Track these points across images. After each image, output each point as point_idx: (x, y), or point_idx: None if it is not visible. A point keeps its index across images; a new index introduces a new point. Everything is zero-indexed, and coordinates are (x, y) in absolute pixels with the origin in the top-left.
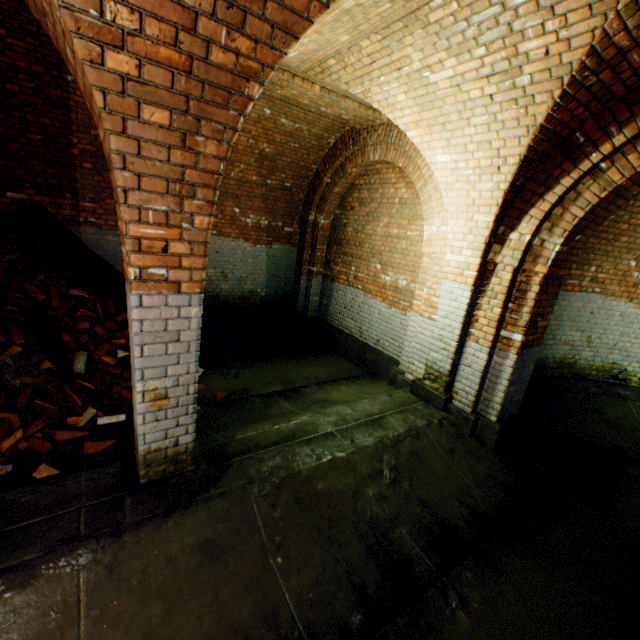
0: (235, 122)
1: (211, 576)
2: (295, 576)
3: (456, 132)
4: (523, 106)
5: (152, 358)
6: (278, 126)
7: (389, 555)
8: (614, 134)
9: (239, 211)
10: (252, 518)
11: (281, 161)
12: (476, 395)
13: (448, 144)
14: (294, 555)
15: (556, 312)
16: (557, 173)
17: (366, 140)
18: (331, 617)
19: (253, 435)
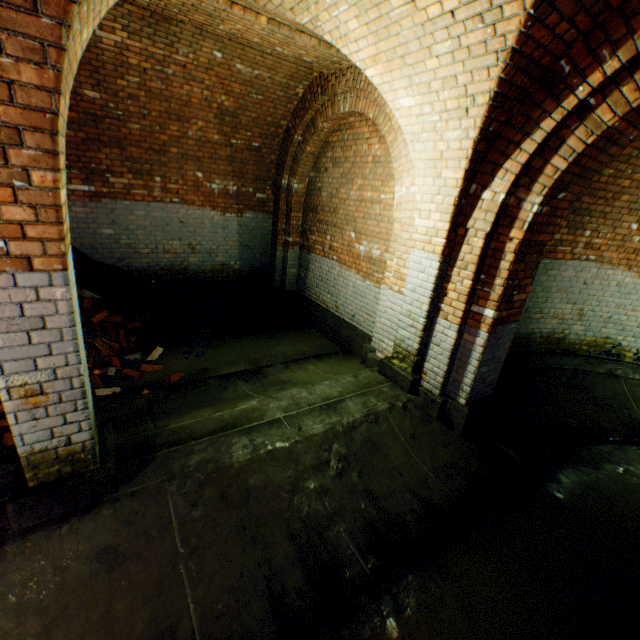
0: (56, 36)
1: (106, 587)
2: (206, 584)
3: (418, 66)
4: (490, 23)
5: (11, 349)
6: (234, 73)
7: (320, 557)
8: (606, 58)
9: (202, 176)
10: (166, 519)
11: (245, 117)
12: (445, 376)
13: (410, 83)
14: (210, 560)
15: (544, 283)
16: (537, 115)
17: (335, 88)
18: (237, 632)
19: (189, 424)
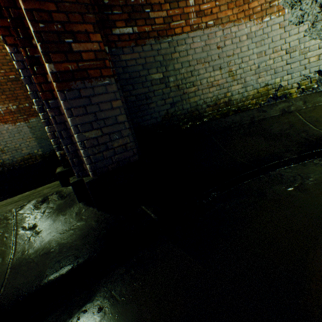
0: None
1: None
2: None
3: None
4: None
5: None
6: None
7: None
8: None
9: None
10: None
11: None
12: (70, 157)
13: None
14: None
15: (180, 59)
16: None
17: None
18: None
19: None
